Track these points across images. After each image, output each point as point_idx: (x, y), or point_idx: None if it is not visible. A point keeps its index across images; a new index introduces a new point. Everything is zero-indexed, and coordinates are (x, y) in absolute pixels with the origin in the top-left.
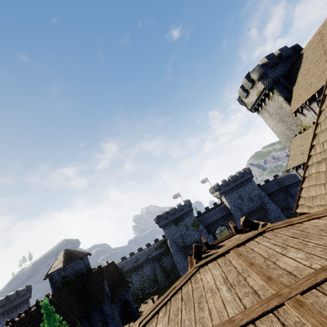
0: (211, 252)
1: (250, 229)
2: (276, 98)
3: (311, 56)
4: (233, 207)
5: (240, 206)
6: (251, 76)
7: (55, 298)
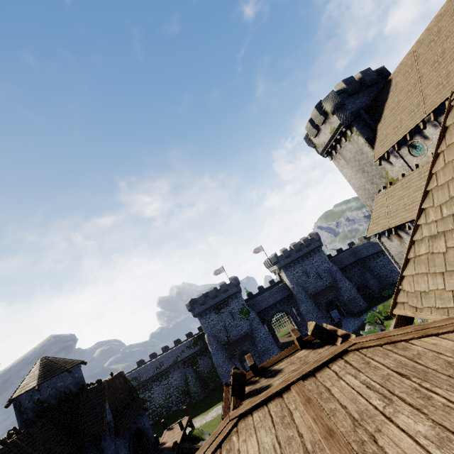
0: (260, 382)
1: (323, 342)
2: (356, 139)
3: (402, 83)
4: (296, 286)
5: (305, 284)
6: (323, 107)
7: (21, 438)
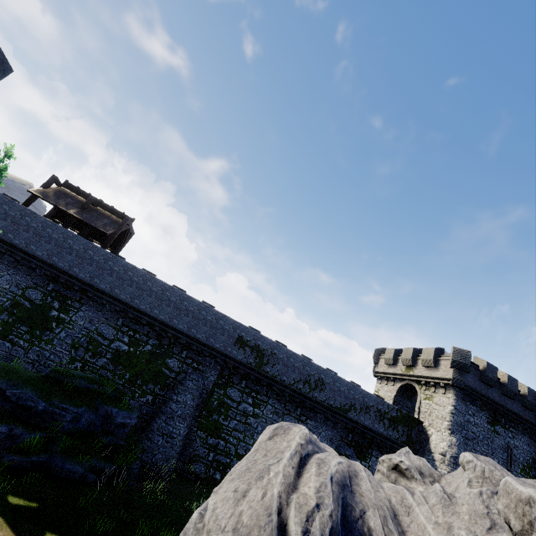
0: None
1: None
2: None
3: None
4: None
5: None
6: None
7: None
